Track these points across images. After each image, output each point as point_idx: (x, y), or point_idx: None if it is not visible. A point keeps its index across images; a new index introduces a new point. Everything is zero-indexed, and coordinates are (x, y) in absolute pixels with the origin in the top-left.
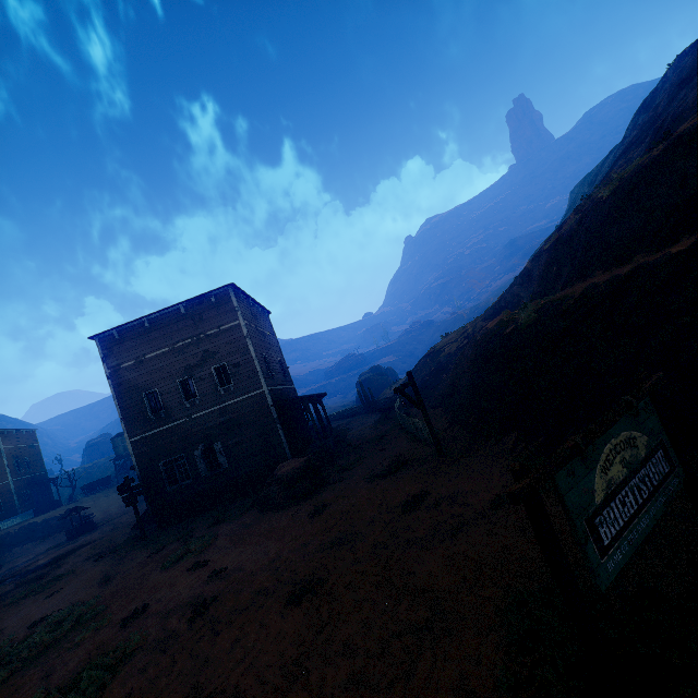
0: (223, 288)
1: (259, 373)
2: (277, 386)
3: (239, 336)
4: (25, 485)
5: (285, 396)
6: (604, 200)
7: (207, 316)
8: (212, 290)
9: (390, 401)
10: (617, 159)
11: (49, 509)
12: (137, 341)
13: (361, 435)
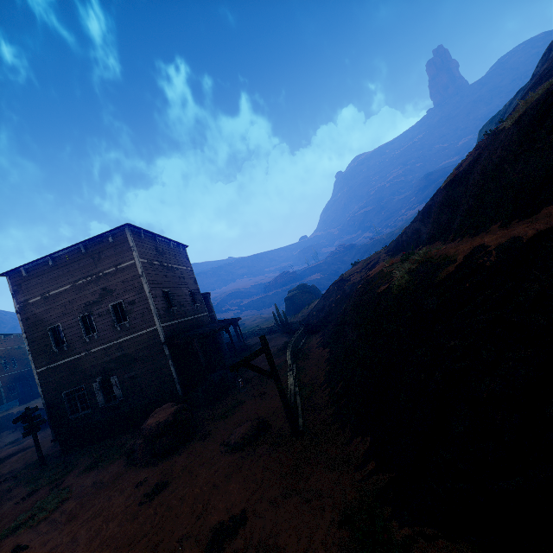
0: (119, 228)
1: (152, 311)
2: (179, 319)
3: (134, 275)
4: (11, 380)
5: (189, 327)
6: (506, 131)
7: (105, 255)
8: (108, 230)
9: (300, 325)
10: (525, 94)
11: (31, 399)
12: (43, 279)
13: (262, 363)
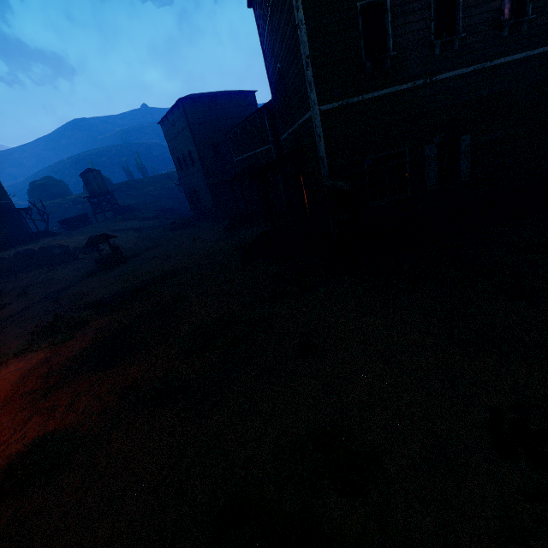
0: None
1: None
2: None
3: None
4: None
5: None
6: None
7: None
8: None
9: None
10: None
11: (32, 240)
12: None
13: None
